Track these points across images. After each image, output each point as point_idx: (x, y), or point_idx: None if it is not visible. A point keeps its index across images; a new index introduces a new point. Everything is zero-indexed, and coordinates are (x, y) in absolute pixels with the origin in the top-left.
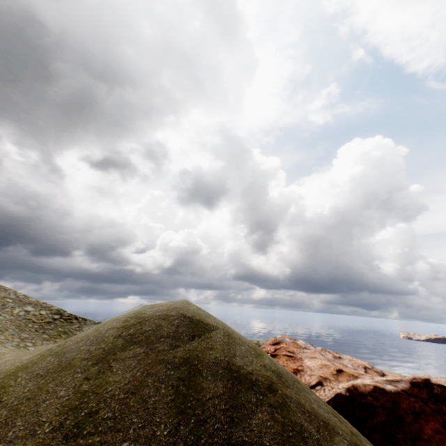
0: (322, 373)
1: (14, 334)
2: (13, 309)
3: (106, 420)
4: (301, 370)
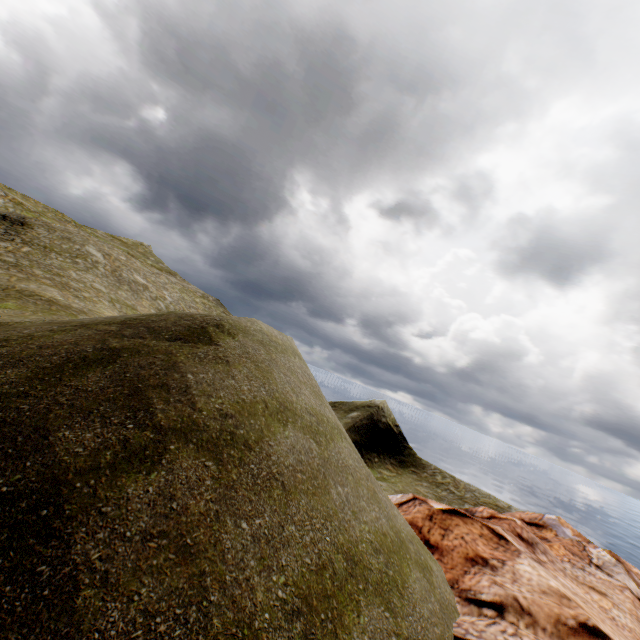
0: (525, 598)
1: None
2: None
3: None
4: (491, 566)
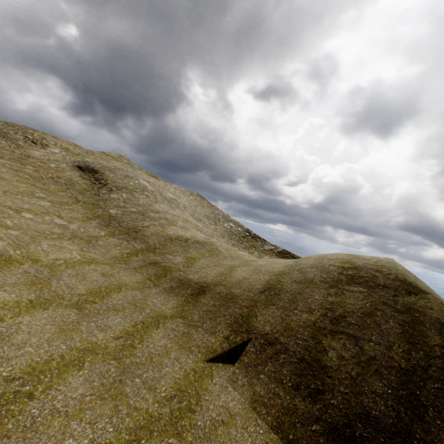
0: None
1: (228, 240)
2: (223, 223)
3: (353, 324)
4: None
